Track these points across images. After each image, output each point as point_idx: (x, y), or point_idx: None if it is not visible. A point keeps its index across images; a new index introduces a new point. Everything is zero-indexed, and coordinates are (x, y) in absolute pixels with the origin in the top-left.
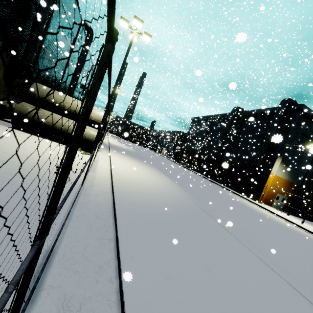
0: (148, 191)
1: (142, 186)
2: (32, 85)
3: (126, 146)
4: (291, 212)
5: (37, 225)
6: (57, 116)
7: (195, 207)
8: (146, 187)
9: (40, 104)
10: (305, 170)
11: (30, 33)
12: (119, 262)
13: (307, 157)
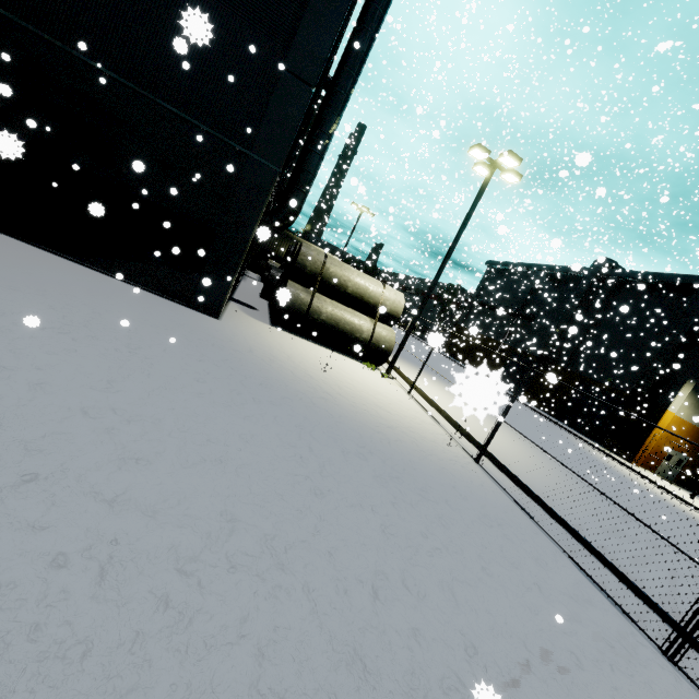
0: (528, 464)
1: (513, 453)
2: (301, 250)
3: None
4: (690, 486)
5: (537, 536)
6: (337, 305)
7: (591, 492)
8: (517, 454)
9: (316, 285)
10: None
11: (304, 155)
12: (629, 582)
13: None
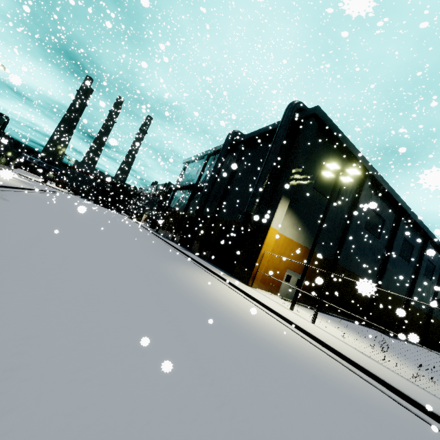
0: None
1: None
2: None
3: (5, 180)
4: (314, 305)
5: None
6: None
7: None
8: None
9: None
10: (332, 231)
11: None
12: None
13: (333, 207)
